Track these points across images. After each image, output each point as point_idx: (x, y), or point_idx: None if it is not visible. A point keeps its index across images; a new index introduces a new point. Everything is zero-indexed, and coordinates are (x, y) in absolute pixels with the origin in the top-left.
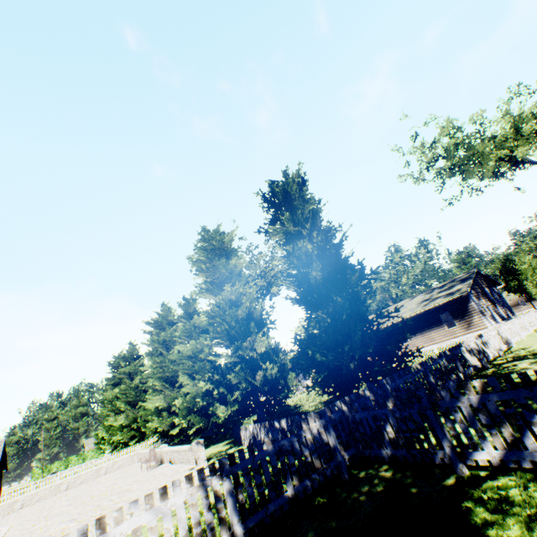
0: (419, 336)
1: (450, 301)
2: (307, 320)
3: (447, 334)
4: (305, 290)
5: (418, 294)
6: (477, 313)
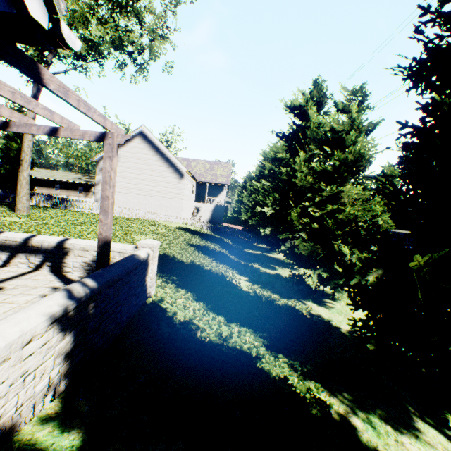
0: (66, 191)
1: (87, 184)
2: (1, 165)
3: (78, 195)
4: (6, 157)
5: (81, 174)
6: (93, 193)
